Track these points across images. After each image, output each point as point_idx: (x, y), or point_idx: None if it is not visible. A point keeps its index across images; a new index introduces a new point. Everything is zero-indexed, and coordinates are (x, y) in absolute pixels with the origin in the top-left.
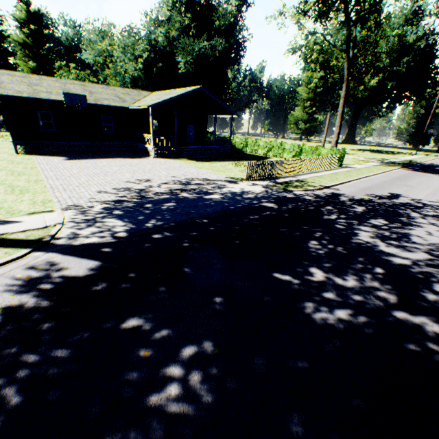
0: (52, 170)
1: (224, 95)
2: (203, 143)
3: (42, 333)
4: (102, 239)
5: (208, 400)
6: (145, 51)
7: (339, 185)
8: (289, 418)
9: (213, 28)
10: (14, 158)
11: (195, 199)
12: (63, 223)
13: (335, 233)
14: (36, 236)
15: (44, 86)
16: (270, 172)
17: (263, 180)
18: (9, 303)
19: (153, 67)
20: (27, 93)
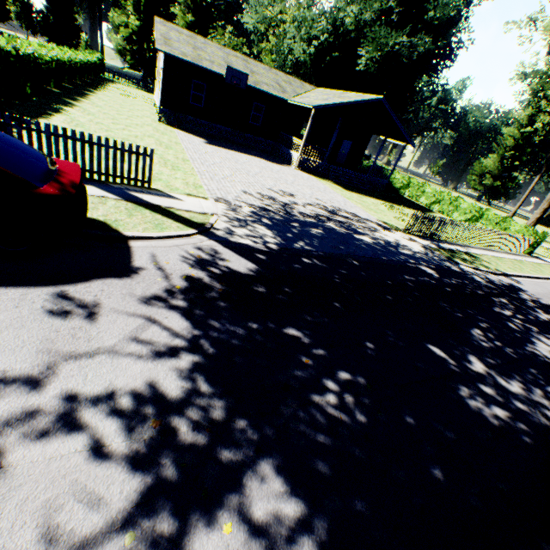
0: (195, 152)
1: (401, 113)
2: (354, 168)
3: (220, 309)
4: (255, 244)
5: (361, 420)
6: (323, 32)
7: (521, 278)
8: (432, 466)
9: (422, 20)
10: (157, 126)
11: (344, 234)
12: (218, 215)
13: (505, 331)
14: (198, 220)
15: (207, 52)
16: (435, 231)
17: (424, 238)
18: (189, 273)
19: (326, 55)
20: (191, 58)
